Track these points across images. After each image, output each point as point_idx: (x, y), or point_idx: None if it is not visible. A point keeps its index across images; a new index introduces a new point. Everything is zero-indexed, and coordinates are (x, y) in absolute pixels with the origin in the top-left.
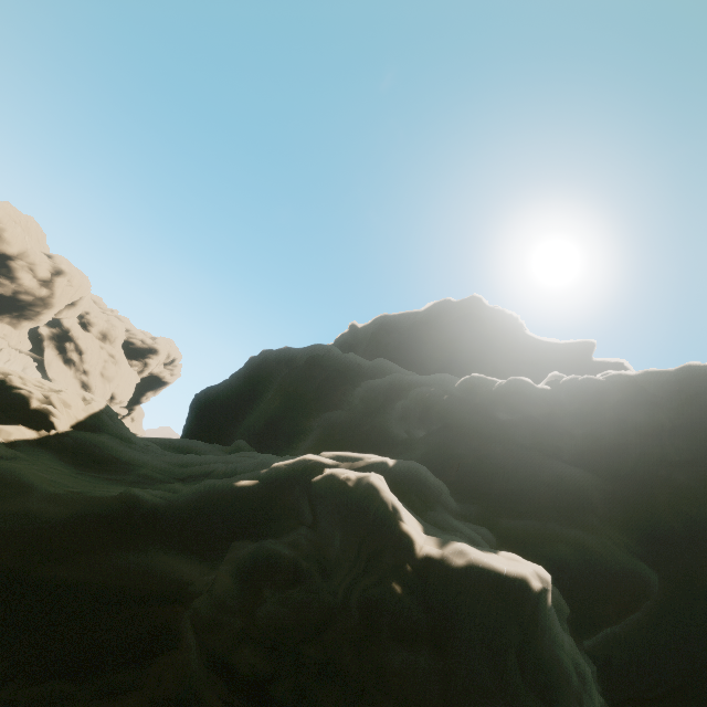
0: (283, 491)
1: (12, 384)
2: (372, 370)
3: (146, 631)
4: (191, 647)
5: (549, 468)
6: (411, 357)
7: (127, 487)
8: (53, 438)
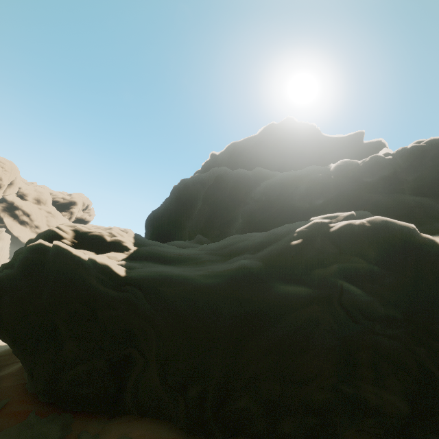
0: (313, 241)
1: (84, 231)
2: (254, 176)
3: (301, 322)
4: (329, 322)
5: (411, 200)
6: (259, 165)
7: (241, 260)
8: (135, 254)
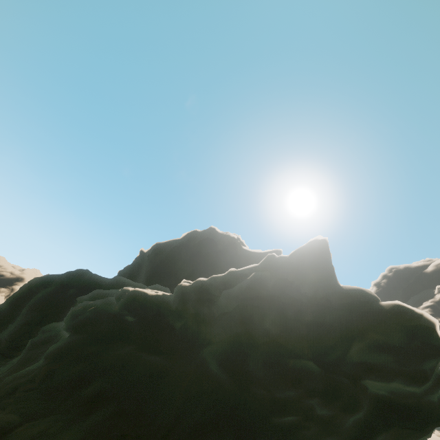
0: None
1: None
2: (110, 285)
3: None
4: None
5: (121, 363)
6: (168, 270)
7: None
8: None
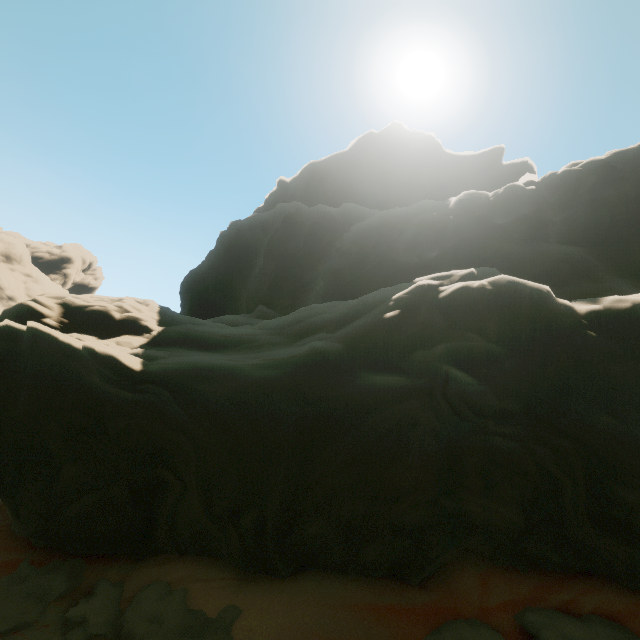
0: (415, 313)
1: (78, 305)
2: (342, 216)
3: (394, 422)
4: (431, 420)
5: (555, 250)
6: (351, 199)
7: (312, 342)
8: (161, 337)
